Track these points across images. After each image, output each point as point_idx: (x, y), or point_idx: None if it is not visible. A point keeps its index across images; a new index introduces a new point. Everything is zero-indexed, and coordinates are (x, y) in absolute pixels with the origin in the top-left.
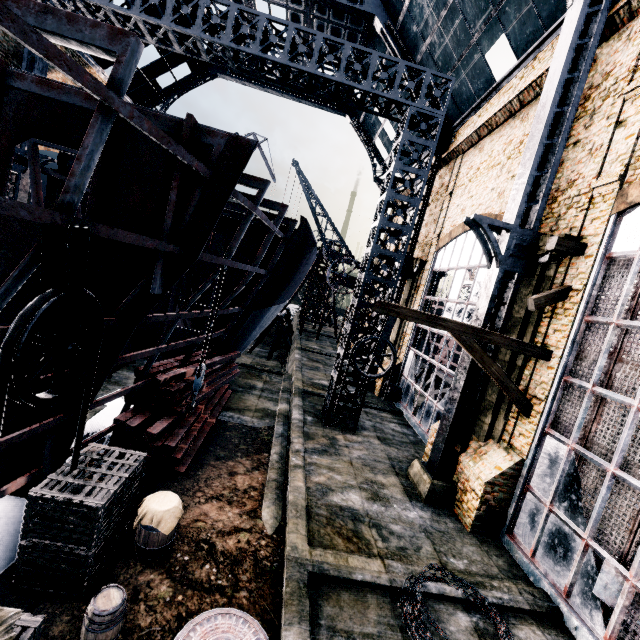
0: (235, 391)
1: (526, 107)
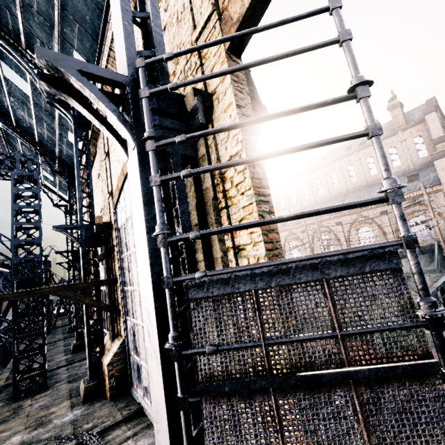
0: None
1: (94, 162)
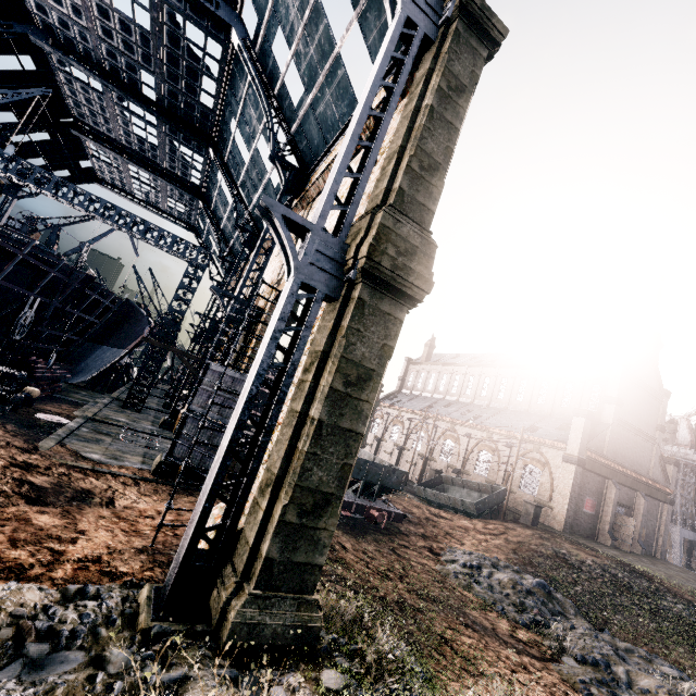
0: (65, 391)
1: None
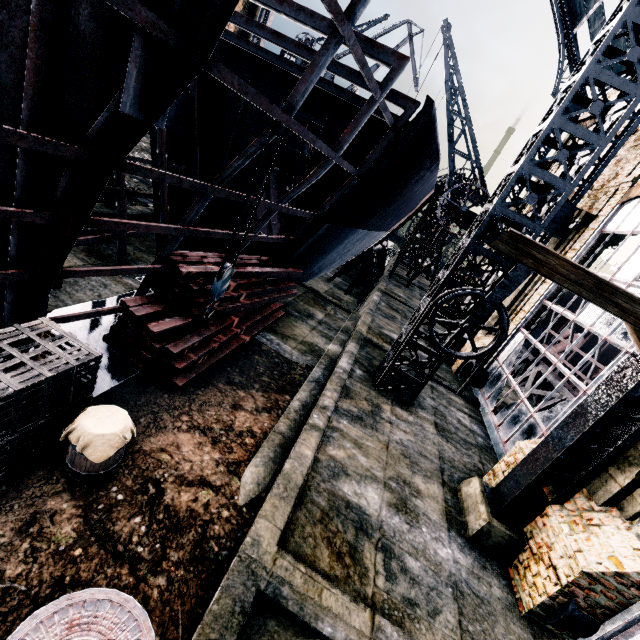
0: (289, 314)
1: None
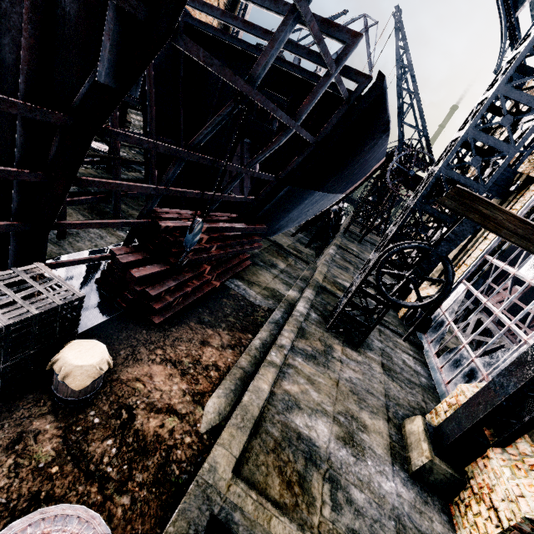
0: (255, 264)
1: None
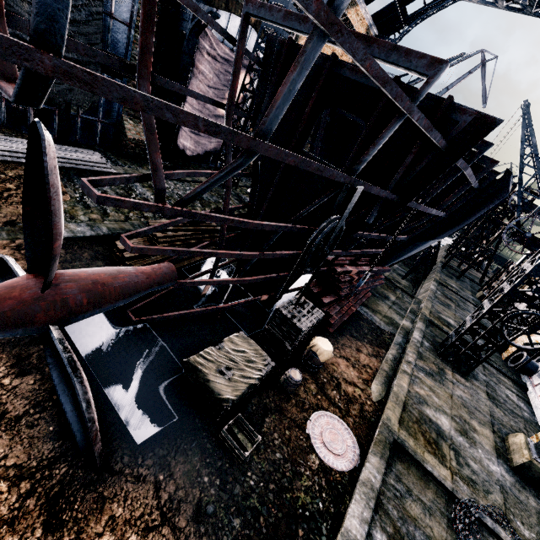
0: (373, 295)
1: None
